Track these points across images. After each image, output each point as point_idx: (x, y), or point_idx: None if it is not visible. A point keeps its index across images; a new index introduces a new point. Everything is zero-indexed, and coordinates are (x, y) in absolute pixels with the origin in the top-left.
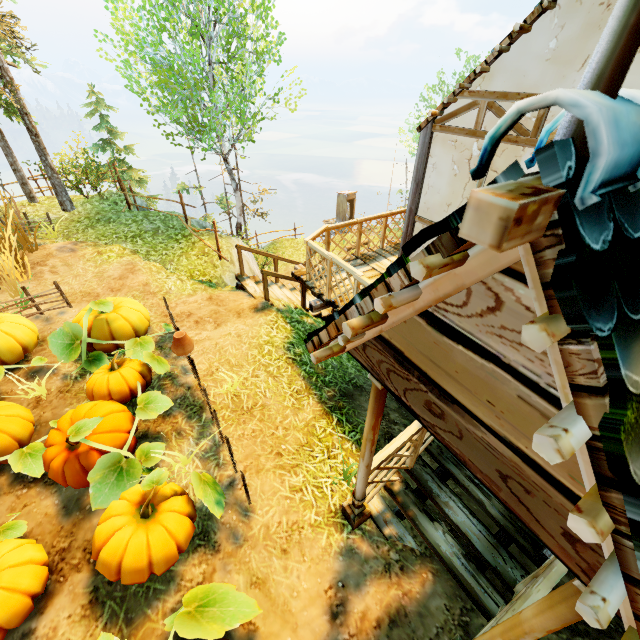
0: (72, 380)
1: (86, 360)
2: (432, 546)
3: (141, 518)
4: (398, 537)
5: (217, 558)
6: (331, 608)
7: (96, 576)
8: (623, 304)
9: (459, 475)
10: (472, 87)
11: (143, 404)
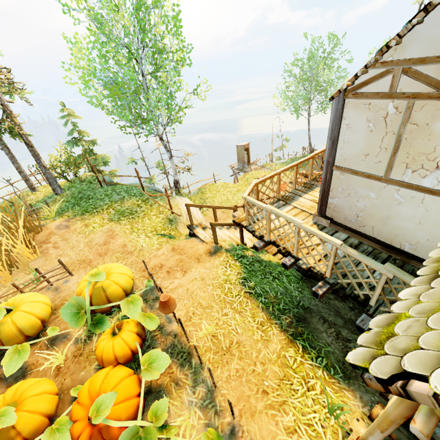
0: (82, 343)
1: (91, 324)
2: None
3: None
4: None
5: None
6: None
7: None
8: None
9: None
10: (383, 58)
11: (145, 365)
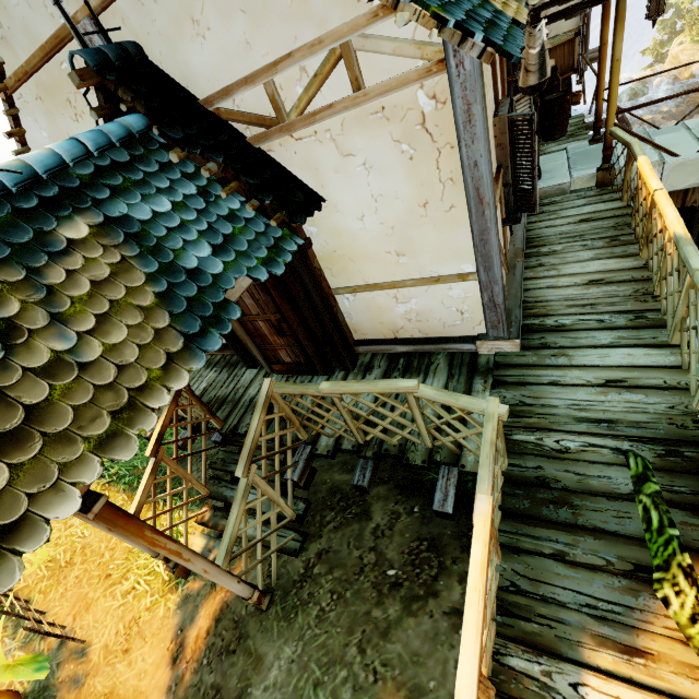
0: None
1: None
2: (240, 538)
3: None
4: None
5: None
6: (173, 657)
7: None
8: None
9: None
10: None
11: None
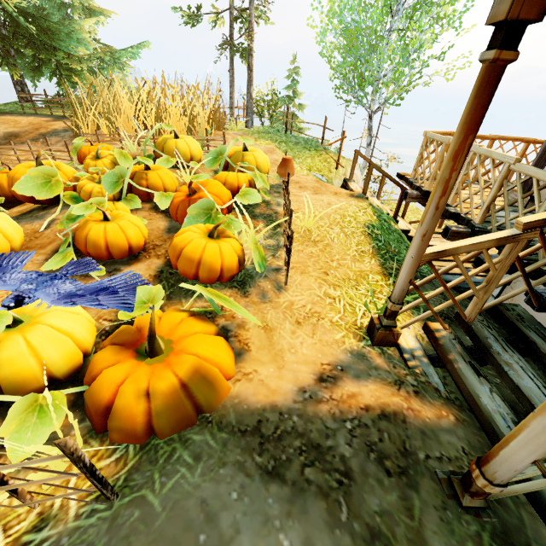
0: None
1: None
2: (468, 392)
3: (208, 236)
4: (423, 373)
5: (243, 300)
6: (321, 374)
7: (165, 266)
8: None
9: (542, 344)
10: None
11: (242, 193)
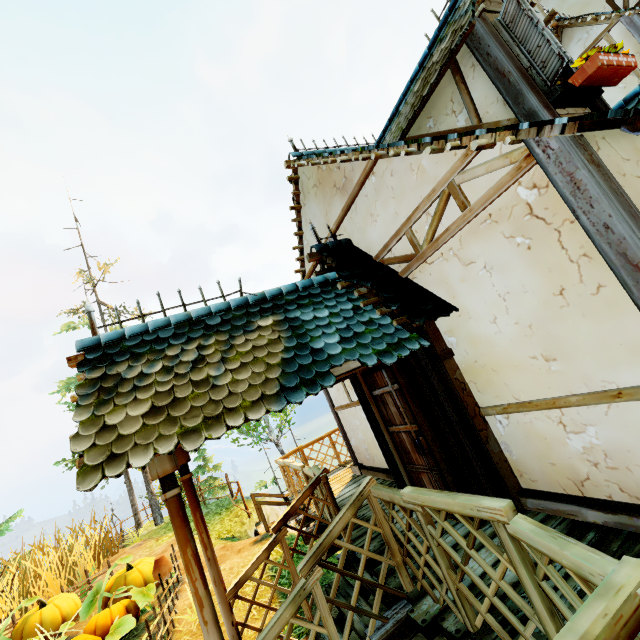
0: None
1: None
2: None
3: None
4: None
5: None
6: None
7: None
8: (97, 364)
9: None
10: None
11: (113, 630)
